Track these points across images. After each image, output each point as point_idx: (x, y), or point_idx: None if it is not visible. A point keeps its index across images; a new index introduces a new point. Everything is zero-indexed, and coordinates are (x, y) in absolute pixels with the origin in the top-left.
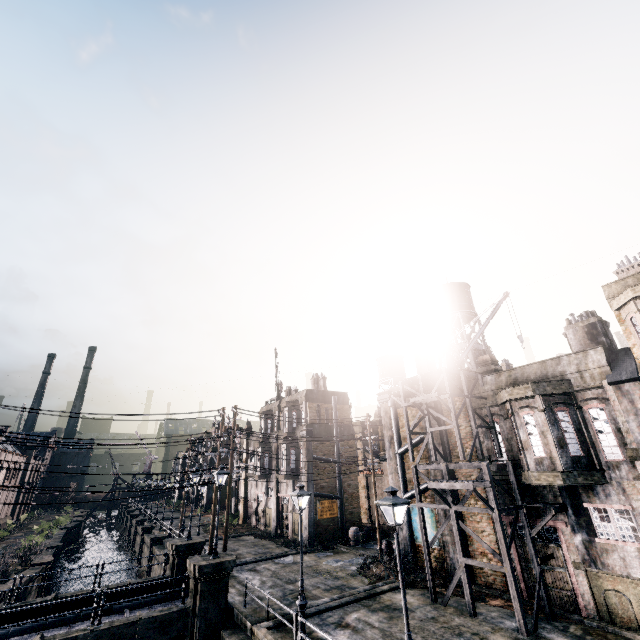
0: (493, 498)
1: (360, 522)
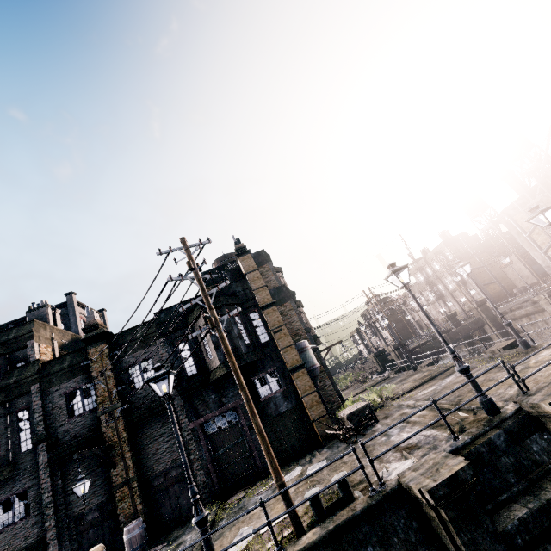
0: None
1: (515, 288)
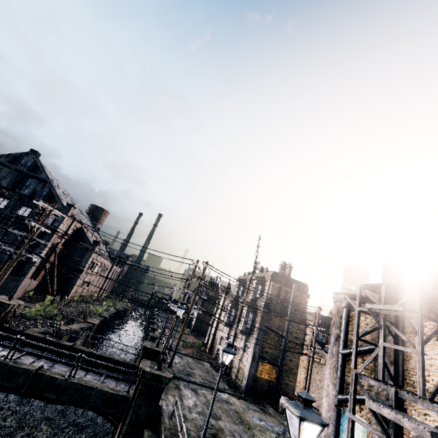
0: None
1: (293, 395)
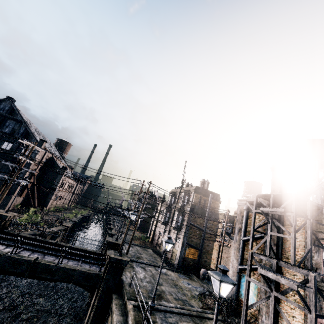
0: (313, 303)
1: (209, 268)
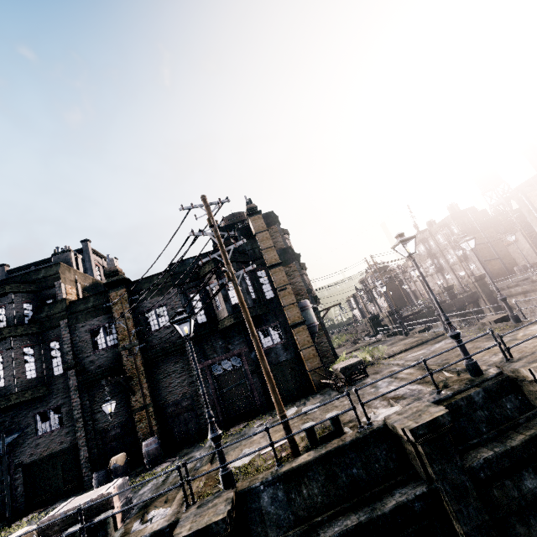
0: None
1: (516, 266)
